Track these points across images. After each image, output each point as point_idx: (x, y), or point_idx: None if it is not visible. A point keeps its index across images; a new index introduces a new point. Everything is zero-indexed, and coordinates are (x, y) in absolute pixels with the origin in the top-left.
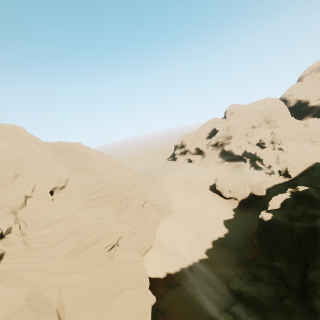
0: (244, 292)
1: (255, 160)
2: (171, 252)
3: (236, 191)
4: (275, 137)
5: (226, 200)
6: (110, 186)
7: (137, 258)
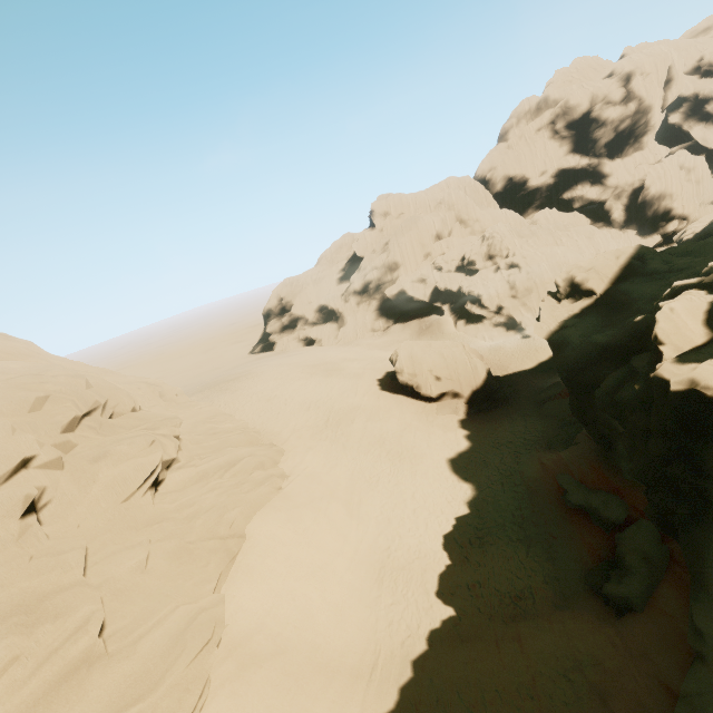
0: None
1: (462, 304)
2: (313, 652)
3: (454, 373)
4: (494, 243)
5: (434, 405)
6: None
7: None
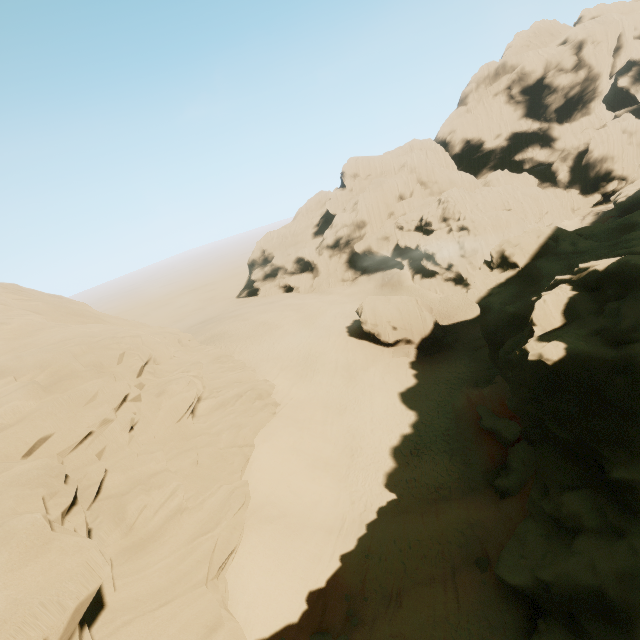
0: (552, 583)
1: (419, 261)
2: (303, 517)
3: (407, 324)
4: (448, 207)
5: (391, 349)
6: (49, 380)
7: (196, 621)
